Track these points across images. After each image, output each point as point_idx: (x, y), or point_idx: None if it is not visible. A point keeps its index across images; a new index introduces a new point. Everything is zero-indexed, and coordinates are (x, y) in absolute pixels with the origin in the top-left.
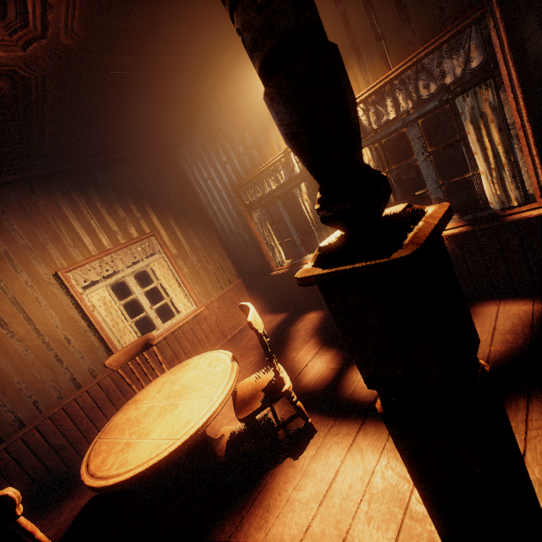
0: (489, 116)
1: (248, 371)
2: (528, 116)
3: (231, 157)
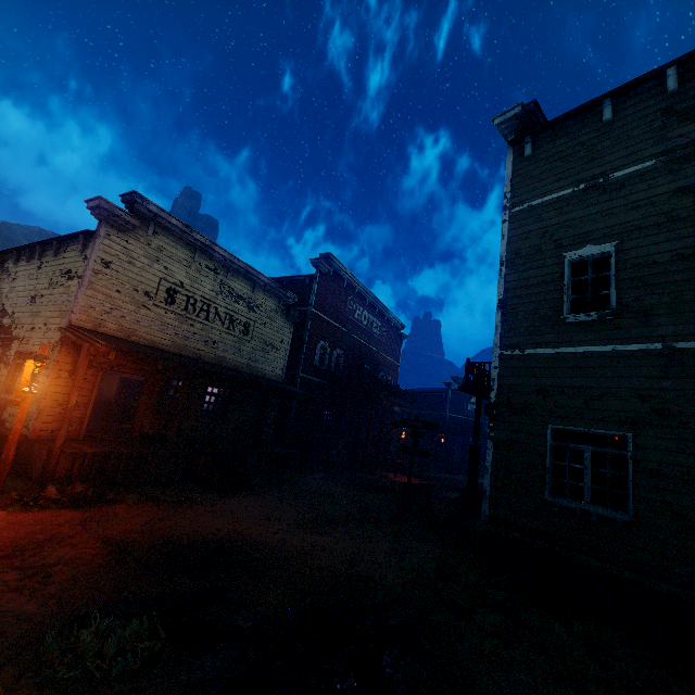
0: None
1: None
2: None
3: None
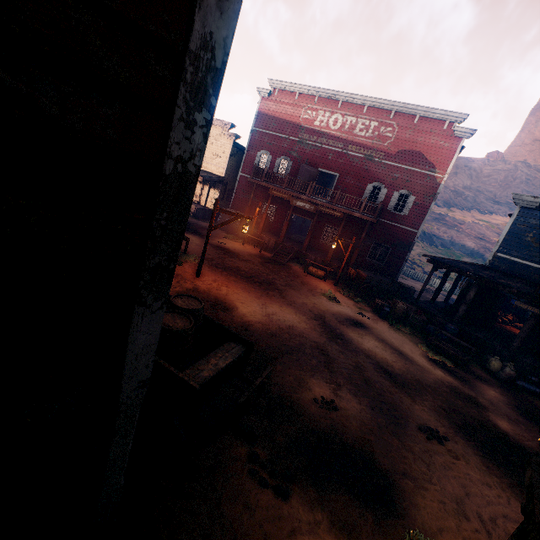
0: None
1: None
2: None
3: None
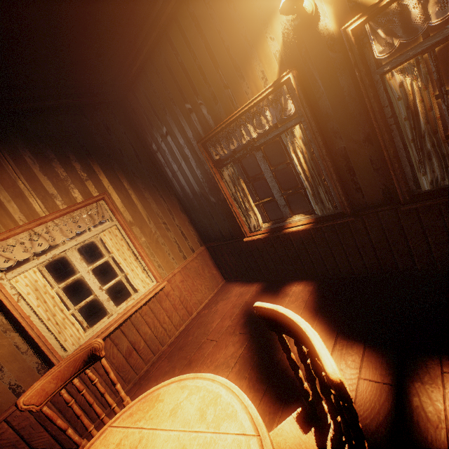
0: None
1: (233, 372)
2: None
3: (197, 103)
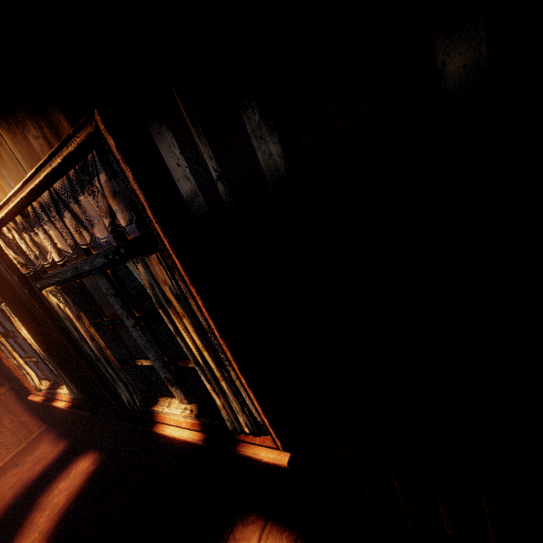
0: (177, 306)
1: None
2: (221, 331)
3: None
